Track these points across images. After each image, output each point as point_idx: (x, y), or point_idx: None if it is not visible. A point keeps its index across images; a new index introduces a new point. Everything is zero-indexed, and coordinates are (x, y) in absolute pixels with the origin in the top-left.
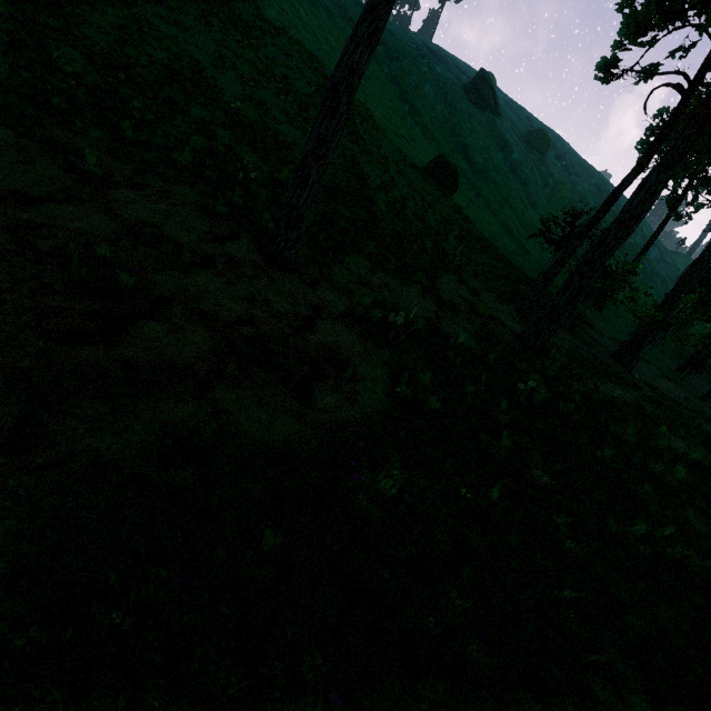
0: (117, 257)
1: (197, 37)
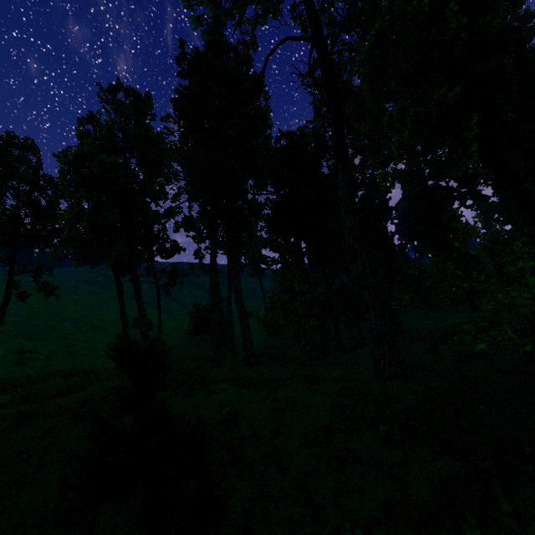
0: None
1: None
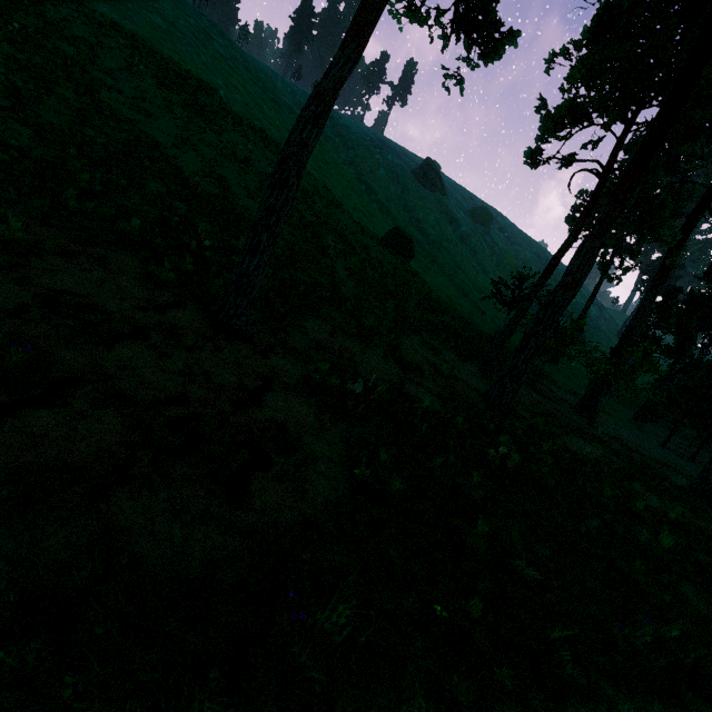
0: (17, 331)
1: (159, 122)
